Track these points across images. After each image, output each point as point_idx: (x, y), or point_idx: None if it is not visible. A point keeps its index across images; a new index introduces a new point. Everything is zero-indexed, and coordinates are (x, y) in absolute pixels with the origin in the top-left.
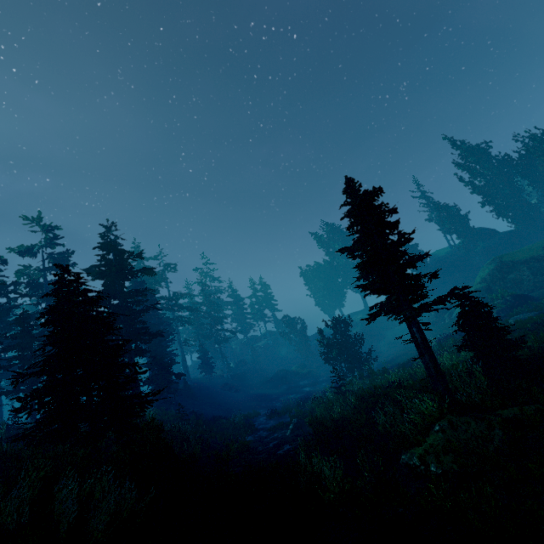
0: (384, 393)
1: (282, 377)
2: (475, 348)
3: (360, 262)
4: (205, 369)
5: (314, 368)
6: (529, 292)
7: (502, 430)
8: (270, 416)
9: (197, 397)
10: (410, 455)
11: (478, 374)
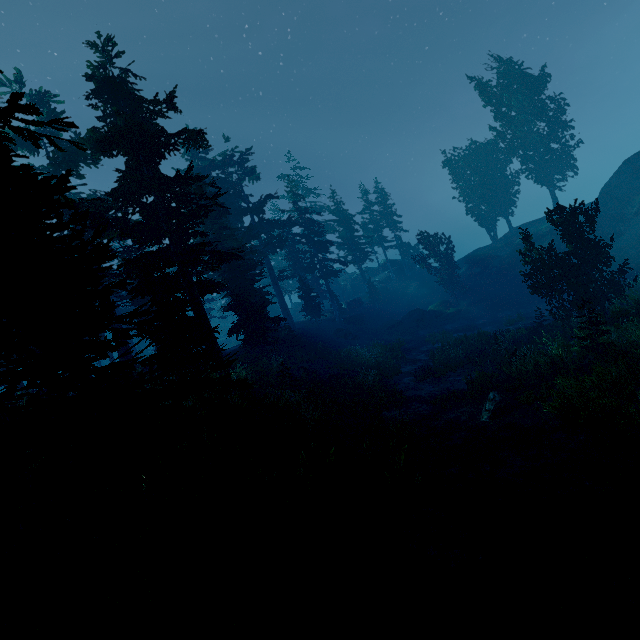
0: None
1: (418, 320)
2: None
3: None
4: (310, 311)
5: (464, 306)
6: None
7: None
8: (421, 376)
9: (305, 347)
10: None
11: None
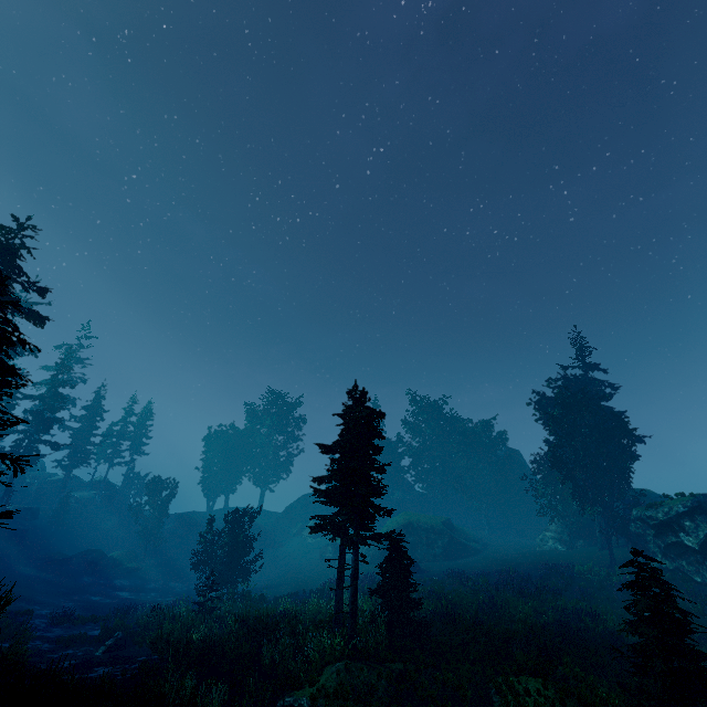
0: (277, 621)
1: (91, 563)
2: (386, 597)
3: (338, 468)
4: None
5: (147, 565)
6: (418, 561)
7: (387, 682)
8: (60, 619)
9: None
10: (298, 695)
11: (382, 623)
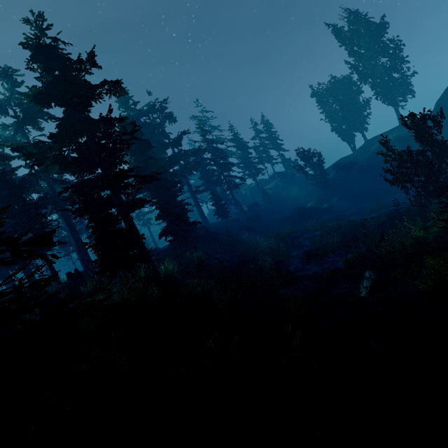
0: None
1: (300, 215)
2: None
3: None
4: (220, 215)
5: (334, 202)
6: None
7: None
8: (307, 259)
9: (218, 241)
10: None
11: None
